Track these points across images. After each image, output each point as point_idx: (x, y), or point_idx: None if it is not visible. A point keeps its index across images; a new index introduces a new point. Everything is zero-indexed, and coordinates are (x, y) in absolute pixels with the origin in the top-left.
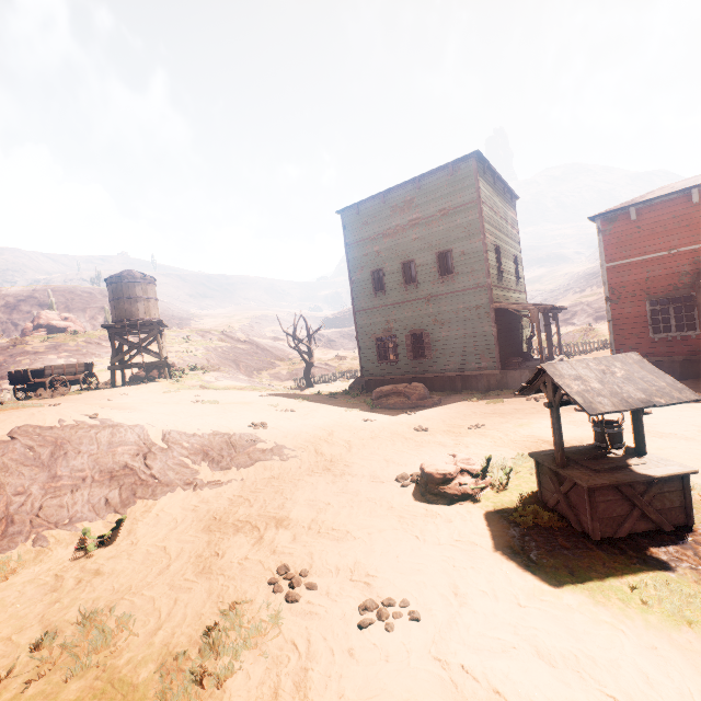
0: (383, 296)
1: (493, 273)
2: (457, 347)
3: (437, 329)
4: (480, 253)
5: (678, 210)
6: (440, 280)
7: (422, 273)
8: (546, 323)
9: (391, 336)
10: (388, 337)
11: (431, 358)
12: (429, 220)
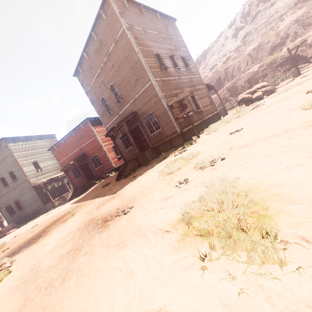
0: (0, 192)
1: (31, 173)
2: (30, 202)
3: (22, 198)
4: (20, 170)
5: (63, 145)
6: (14, 182)
7: (8, 180)
8: (62, 180)
9: (10, 205)
10: (10, 206)
11: (25, 208)
12: (1, 162)
